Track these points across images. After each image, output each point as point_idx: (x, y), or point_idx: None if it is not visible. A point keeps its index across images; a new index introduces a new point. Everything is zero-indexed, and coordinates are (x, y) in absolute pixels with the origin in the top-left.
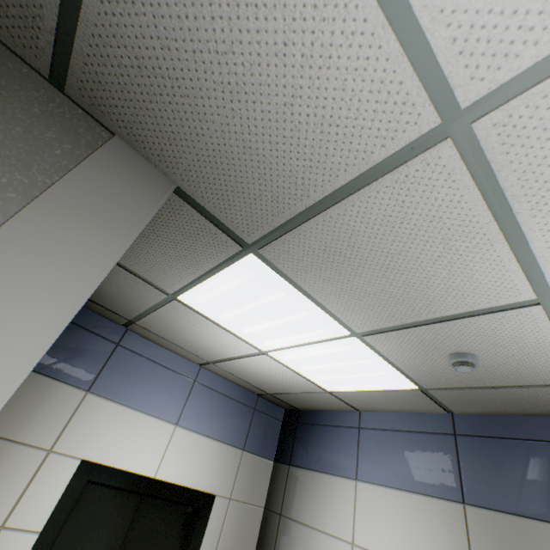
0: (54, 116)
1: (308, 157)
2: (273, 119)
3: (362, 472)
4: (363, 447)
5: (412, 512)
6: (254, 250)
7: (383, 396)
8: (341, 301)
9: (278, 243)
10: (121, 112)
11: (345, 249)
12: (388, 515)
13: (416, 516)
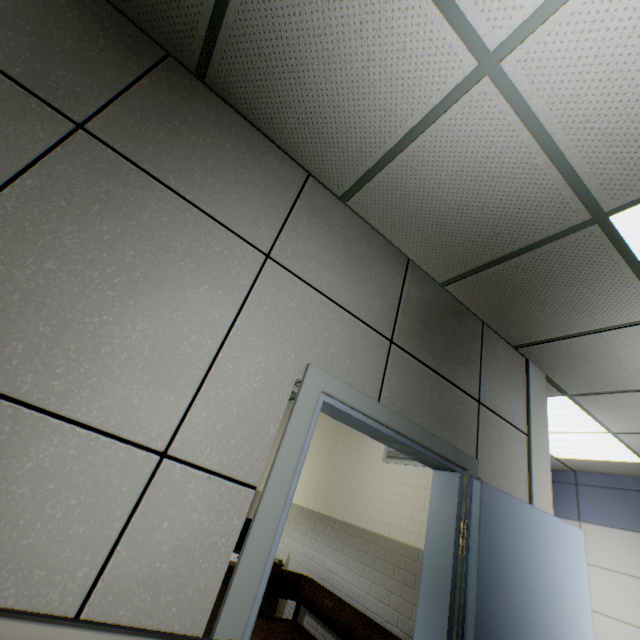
0: (515, 361)
1: (637, 379)
2: (627, 370)
3: (584, 516)
4: (582, 498)
5: (633, 544)
6: (568, 395)
7: (607, 464)
8: (613, 419)
9: (589, 396)
10: (542, 356)
11: (634, 403)
12: (613, 545)
13: (638, 546)
